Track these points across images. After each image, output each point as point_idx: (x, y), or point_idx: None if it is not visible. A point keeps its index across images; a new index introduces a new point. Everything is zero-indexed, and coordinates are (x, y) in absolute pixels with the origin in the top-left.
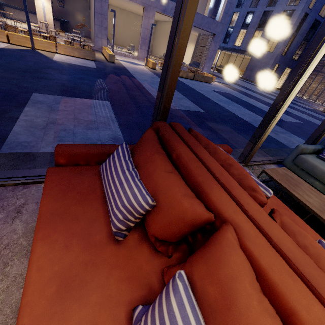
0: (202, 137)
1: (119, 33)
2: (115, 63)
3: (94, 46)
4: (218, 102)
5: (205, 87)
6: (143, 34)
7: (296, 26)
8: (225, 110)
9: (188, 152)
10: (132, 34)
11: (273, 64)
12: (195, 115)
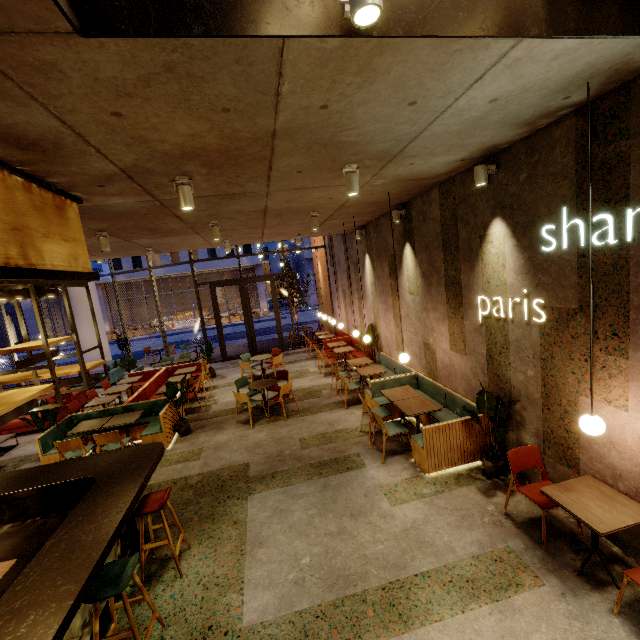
0: None
1: None
2: None
3: None
4: None
5: None
6: None
7: None
8: None
9: None
10: None
11: None
12: None
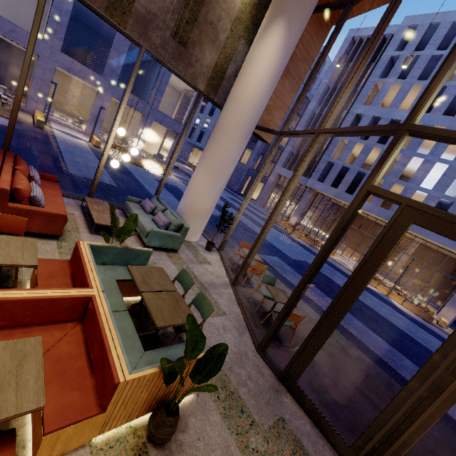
0: (20, 158)
1: (71, 102)
2: (43, 130)
3: (25, 107)
4: (146, 186)
5: (149, 175)
6: (95, 112)
7: (263, 148)
8: (144, 192)
9: (0, 155)
10: (89, 109)
11: (246, 175)
12: (102, 185)
